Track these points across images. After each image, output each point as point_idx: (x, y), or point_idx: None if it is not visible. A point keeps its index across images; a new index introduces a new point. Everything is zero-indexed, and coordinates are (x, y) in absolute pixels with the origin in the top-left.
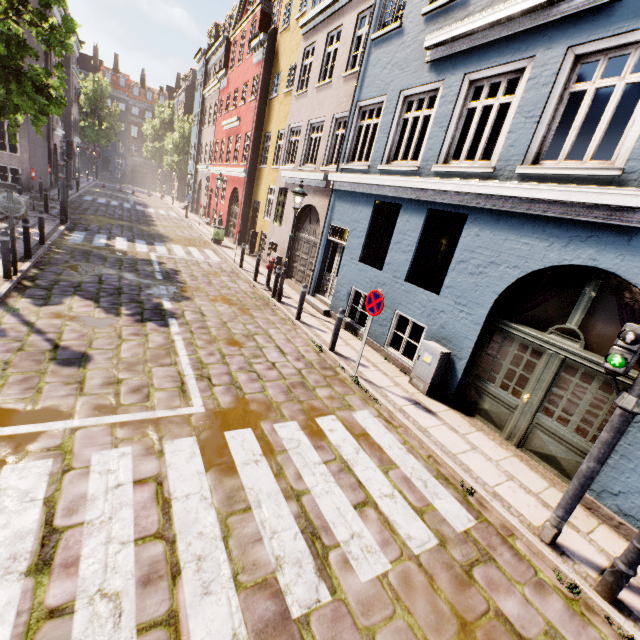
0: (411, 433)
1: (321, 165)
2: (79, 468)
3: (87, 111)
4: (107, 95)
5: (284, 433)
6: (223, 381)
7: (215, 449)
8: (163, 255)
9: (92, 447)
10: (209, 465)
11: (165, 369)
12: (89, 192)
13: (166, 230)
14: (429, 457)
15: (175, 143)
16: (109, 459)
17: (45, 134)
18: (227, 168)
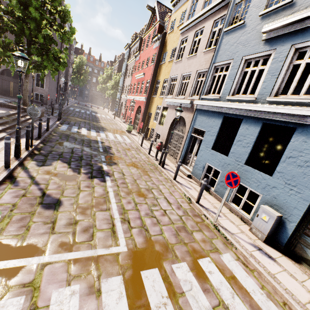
0: (264, 278)
1: (188, 96)
2: (41, 307)
3: (75, 71)
4: (84, 64)
5: (180, 274)
6: (137, 224)
7: (135, 289)
8: (103, 138)
9: (53, 284)
10: (132, 307)
11: (103, 213)
12: (72, 106)
13: (105, 125)
14: (284, 304)
15: (112, 85)
16: (63, 298)
17: (56, 80)
18: (136, 96)
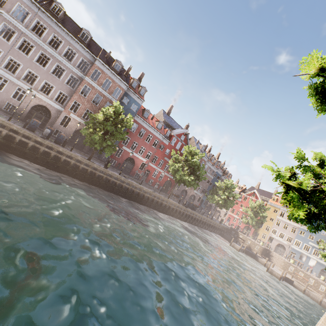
0: None
1: (285, 240)
2: None
3: None
4: None
5: None
6: None
7: None
8: None
9: None
10: None
11: None
12: None
13: None
14: None
15: None
16: None
17: None
18: None
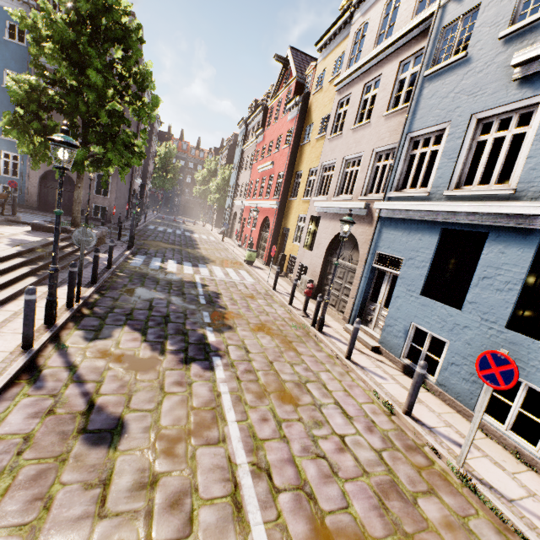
0: None
1: (359, 195)
2: None
3: (159, 167)
4: (173, 155)
5: None
6: (287, 479)
7: None
8: (205, 277)
9: None
10: None
11: (211, 451)
12: (152, 222)
13: (207, 252)
14: None
15: (217, 185)
16: None
17: (129, 182)
18: (260, 201)
